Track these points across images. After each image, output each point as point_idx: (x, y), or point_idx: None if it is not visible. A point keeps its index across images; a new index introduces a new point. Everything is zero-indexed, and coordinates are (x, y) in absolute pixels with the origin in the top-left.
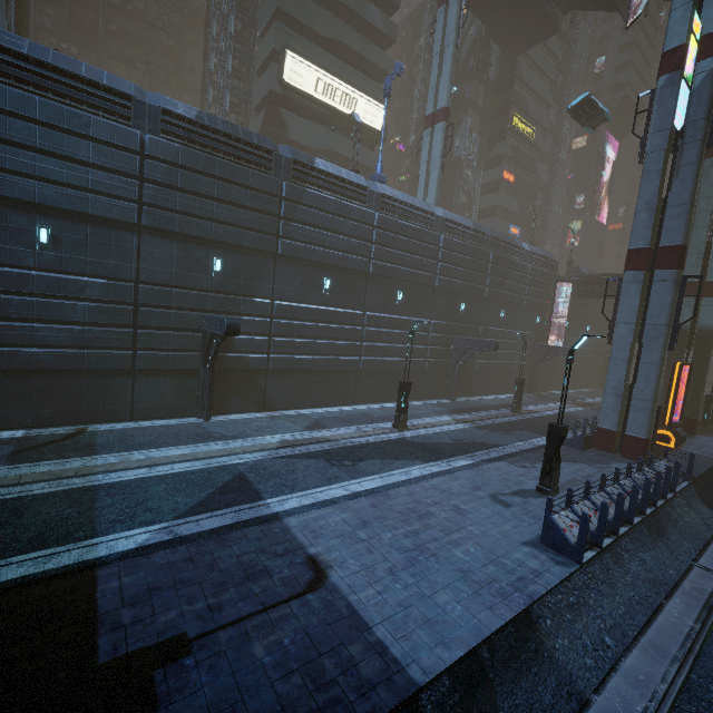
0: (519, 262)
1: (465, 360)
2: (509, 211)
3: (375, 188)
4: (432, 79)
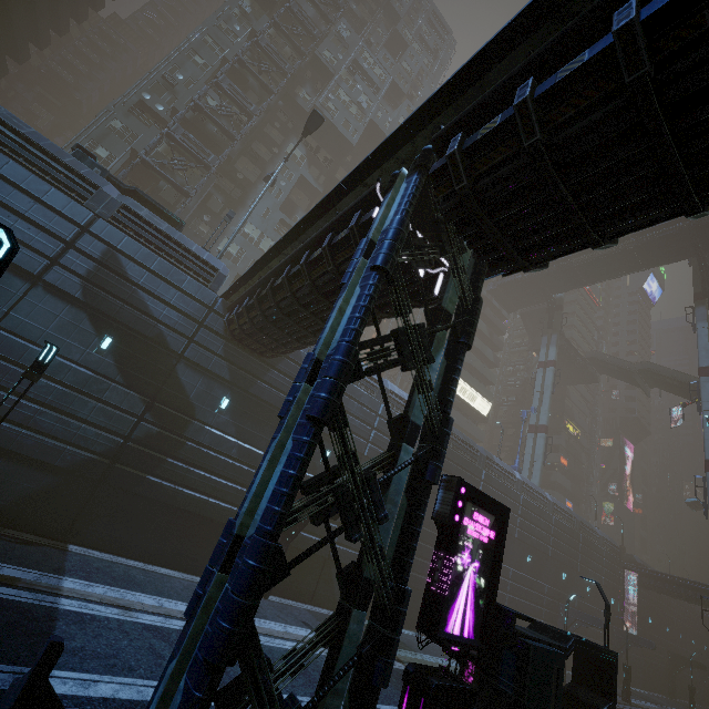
0: (598, 545)
1: (572, 630)
2: (564, 487)
3: (518, 477)
4: (534, 404)
